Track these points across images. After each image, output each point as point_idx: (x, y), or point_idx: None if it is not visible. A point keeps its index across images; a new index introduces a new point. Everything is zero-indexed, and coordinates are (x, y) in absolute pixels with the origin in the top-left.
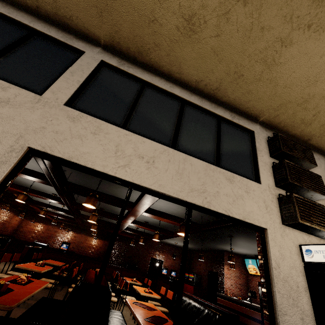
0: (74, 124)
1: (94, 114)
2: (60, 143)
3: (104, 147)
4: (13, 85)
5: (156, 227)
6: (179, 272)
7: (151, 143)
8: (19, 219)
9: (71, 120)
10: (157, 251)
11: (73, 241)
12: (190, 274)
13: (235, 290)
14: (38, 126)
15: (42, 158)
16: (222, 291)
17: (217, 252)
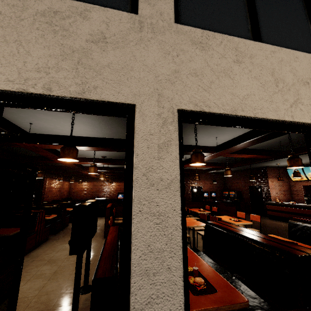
0: (207, 54)
1: (211, 29)
2: (210, 92)
3: (260, 81)
4: (90, 4)
5: (215, 163)
6: (217, 192)
7: (305, 58)
8: (68, 183)
9: (199, 47)
10: (195, 180)
11: (119, 189)
12: (231, 192)
13: (280, 196)
14: (168, 70)
15: (196, 122)
16: (269, 200)
17: (257, 169)
